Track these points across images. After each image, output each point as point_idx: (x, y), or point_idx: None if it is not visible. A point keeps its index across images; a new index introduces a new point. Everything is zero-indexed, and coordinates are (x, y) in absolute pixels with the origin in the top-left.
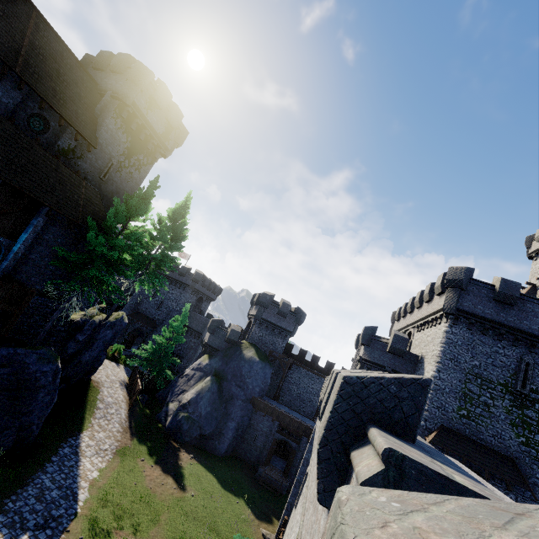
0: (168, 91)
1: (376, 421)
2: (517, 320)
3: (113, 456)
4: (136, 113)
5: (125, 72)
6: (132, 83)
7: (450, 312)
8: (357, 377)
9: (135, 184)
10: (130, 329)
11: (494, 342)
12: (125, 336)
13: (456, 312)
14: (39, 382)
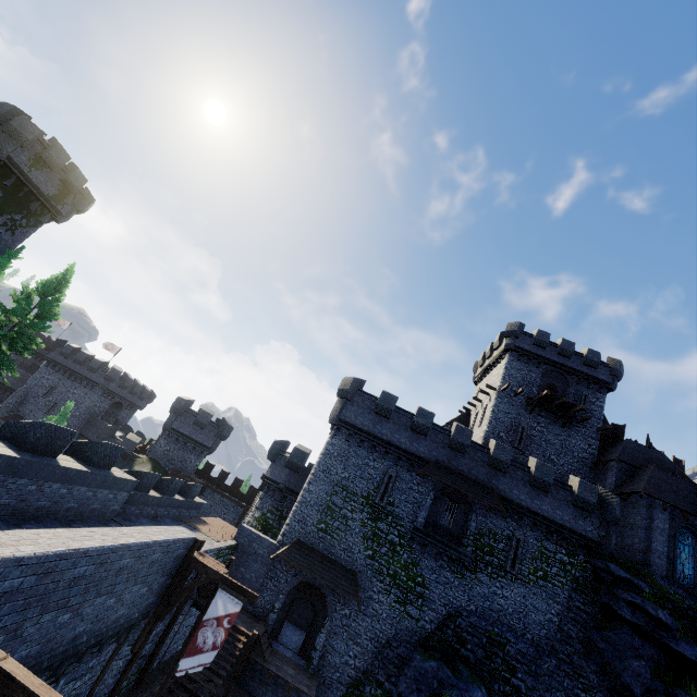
0: (63, 152)
1: None
2: (390, 433)
3: None
4: (12, 168)
5: (6, 123)
6: (10, 137)
7: (333, 422)
8: None
9: (4, 247)
10: None
11: (368, 454)
12: None
13: (339, 422)
14: None
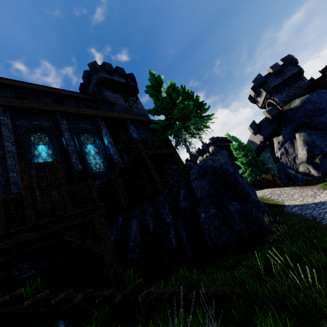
0: (107, 63)
1: None
2: None
3: (325, 189)
4: (109, 81)
5: (90, 77)
6: (95, 73)
7: None
8: None
9: (143, 110)
10: None
11: None
12: None
13: None
14: (229, 171)
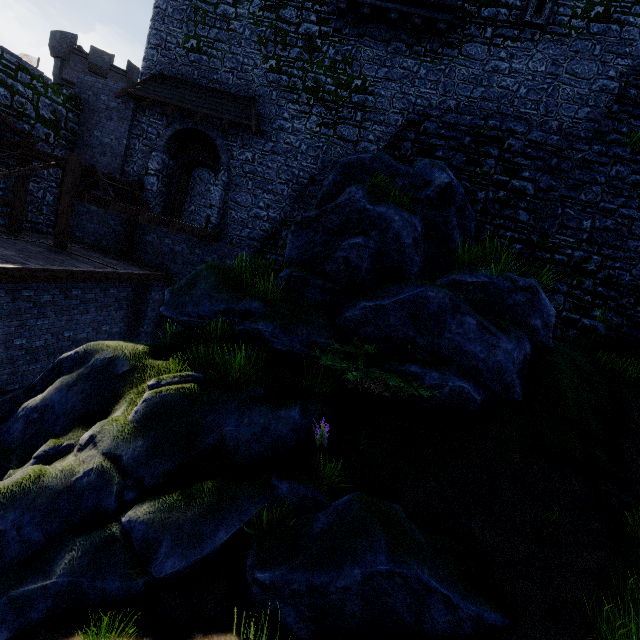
0: None
1: None
2: None
3: None
4: None
5: None
6: None
7: None
8: None
9: None
10: None
11: None
12: None
13: None
14: None
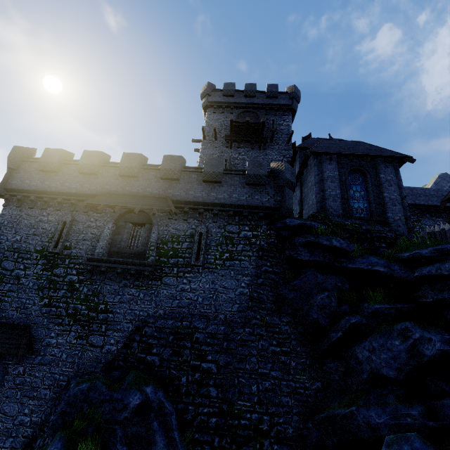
0: None
1: None
2: (59, 184)
3: None
4: None
5: None
6: None
7: None
8: None
9: None
10: None
11: (41, 212)
12: None
13: (5, 192)
14: None
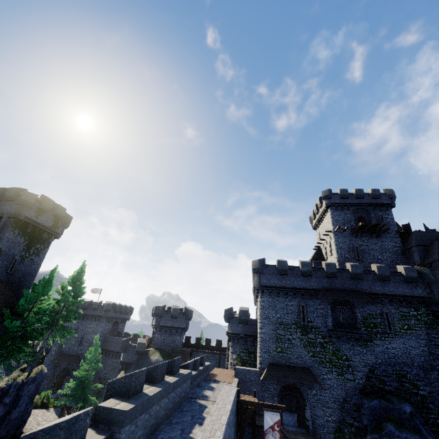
0: (50, 200)
1: (118, 395)
2: (291, 282)
3: None
4: (28, 222)
5: (16, 198)
6: (22, 206)
7: (258, 288)
8: (112, 380)
9: (37, 265)
10: (57, 372)
11: (284, 299)
12: (54, 379)
13: (261, 287)
14: None
